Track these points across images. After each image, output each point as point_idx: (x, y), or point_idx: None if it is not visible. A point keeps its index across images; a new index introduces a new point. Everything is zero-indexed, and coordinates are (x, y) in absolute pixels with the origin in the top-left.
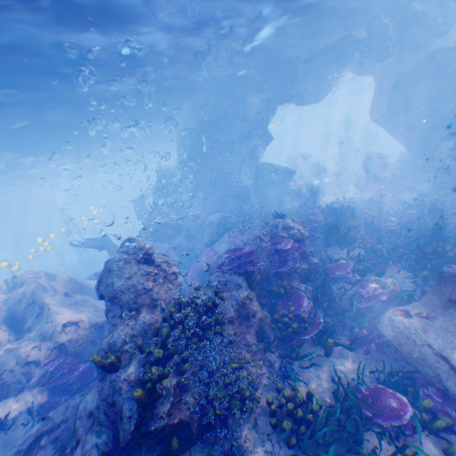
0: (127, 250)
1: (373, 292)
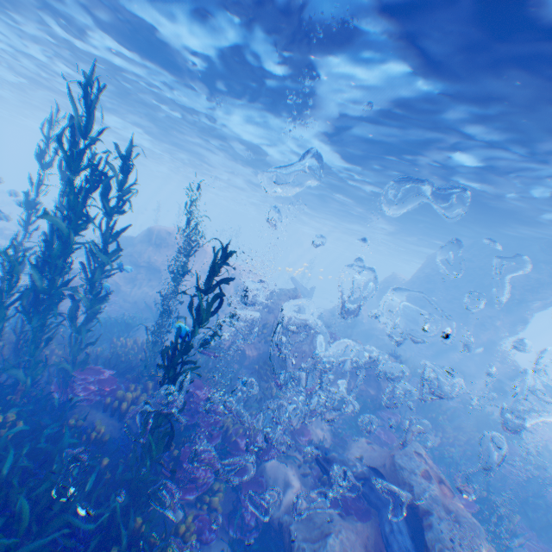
0: (290, 290)
1: (382, 437)
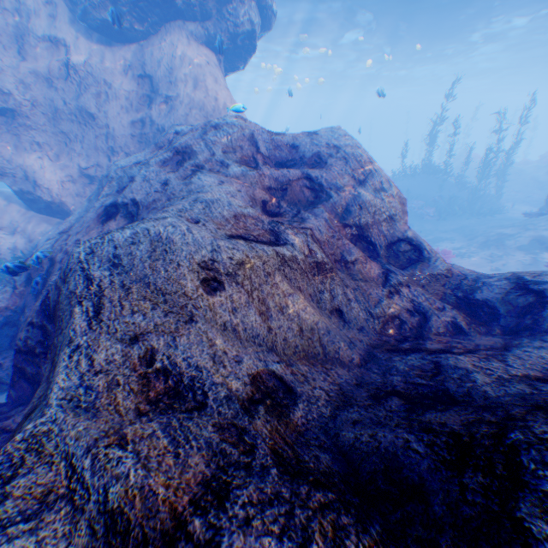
0: None
1: None
